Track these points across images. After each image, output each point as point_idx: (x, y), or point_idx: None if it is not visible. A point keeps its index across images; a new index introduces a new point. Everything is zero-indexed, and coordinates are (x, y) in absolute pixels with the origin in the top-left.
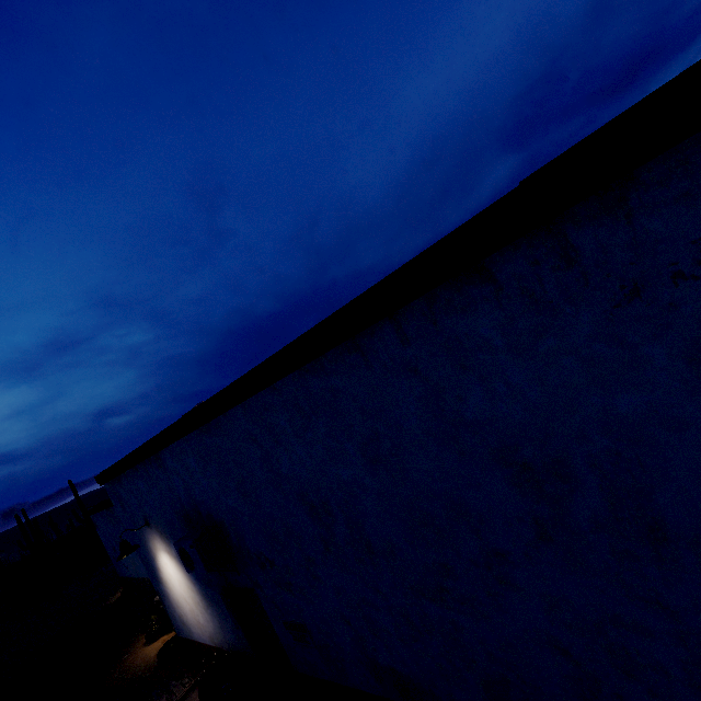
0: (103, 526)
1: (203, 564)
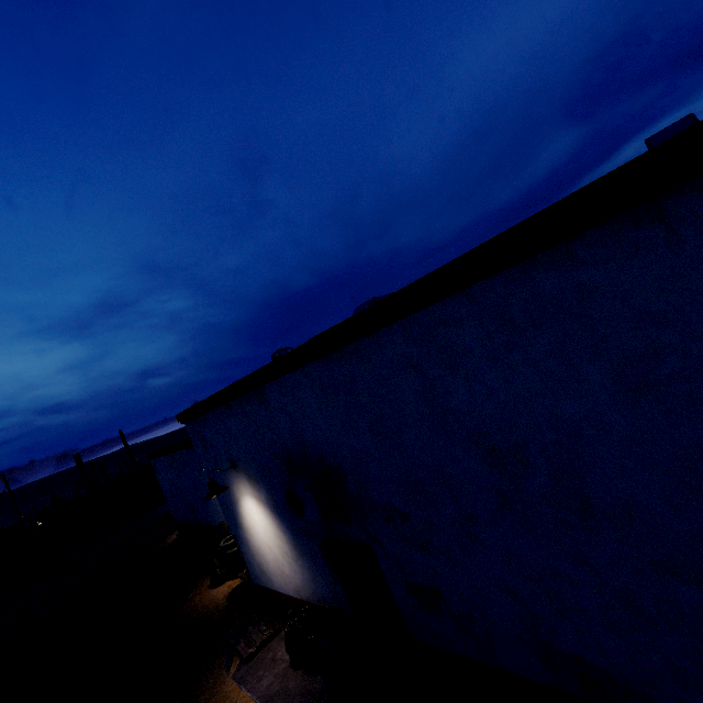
0: (163, 471)
1: (318, 510)
